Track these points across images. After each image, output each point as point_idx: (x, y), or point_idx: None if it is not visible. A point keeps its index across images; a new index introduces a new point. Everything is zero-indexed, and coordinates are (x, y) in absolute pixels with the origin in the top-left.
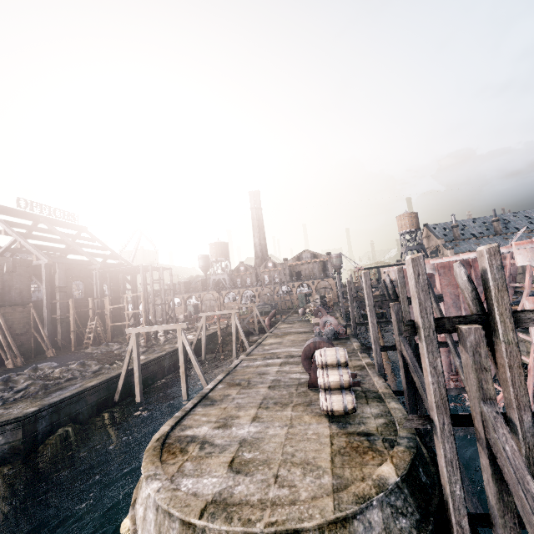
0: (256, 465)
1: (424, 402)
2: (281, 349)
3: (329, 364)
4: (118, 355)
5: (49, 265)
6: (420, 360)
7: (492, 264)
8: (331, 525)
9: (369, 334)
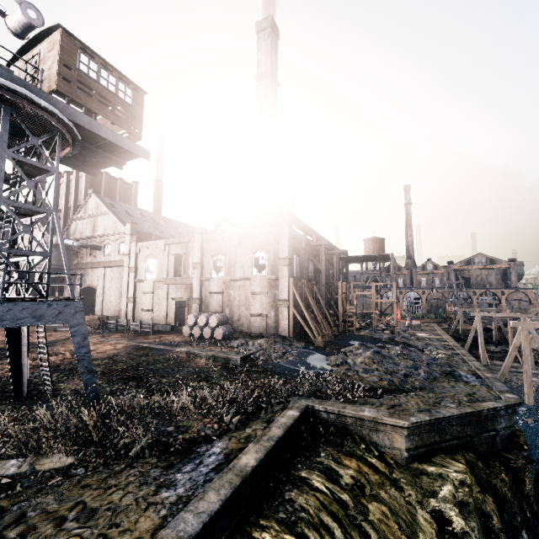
0: None
1: None
2: None
3: None
4: (411, 345)
5: (315, 247)
6: None
7: None
8: None
9: None
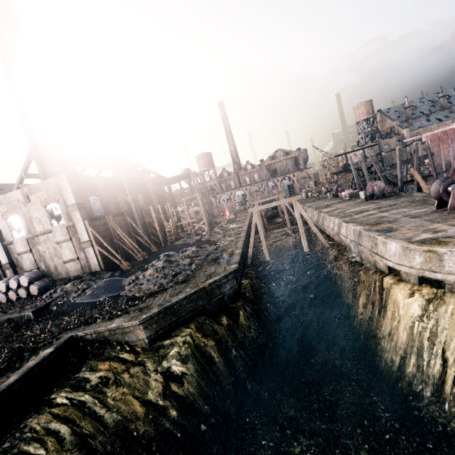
0: None
1: None
2: (353, 209)
3: None
4: (210, 241)
5: (121, 181)
6: None
7: None
8: None
9: None
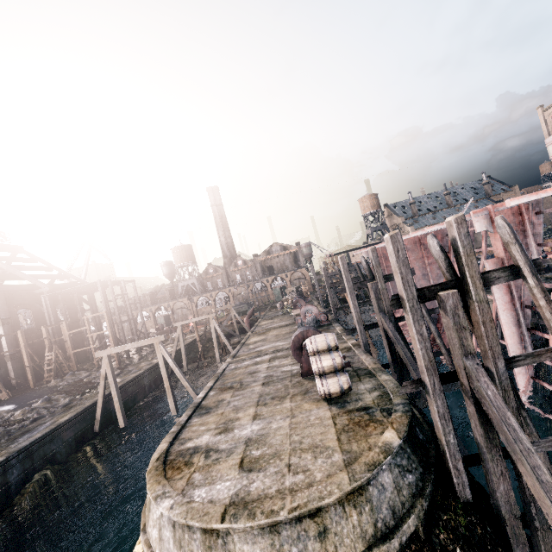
0: (267, 460)
1: (409, 370)
2: (267, 345)
3: (321, 350)
4: (89, 383)
5: None
6: (401, 333)
7: (460, 232)
8: (349, 496)
9: (347, 317)
